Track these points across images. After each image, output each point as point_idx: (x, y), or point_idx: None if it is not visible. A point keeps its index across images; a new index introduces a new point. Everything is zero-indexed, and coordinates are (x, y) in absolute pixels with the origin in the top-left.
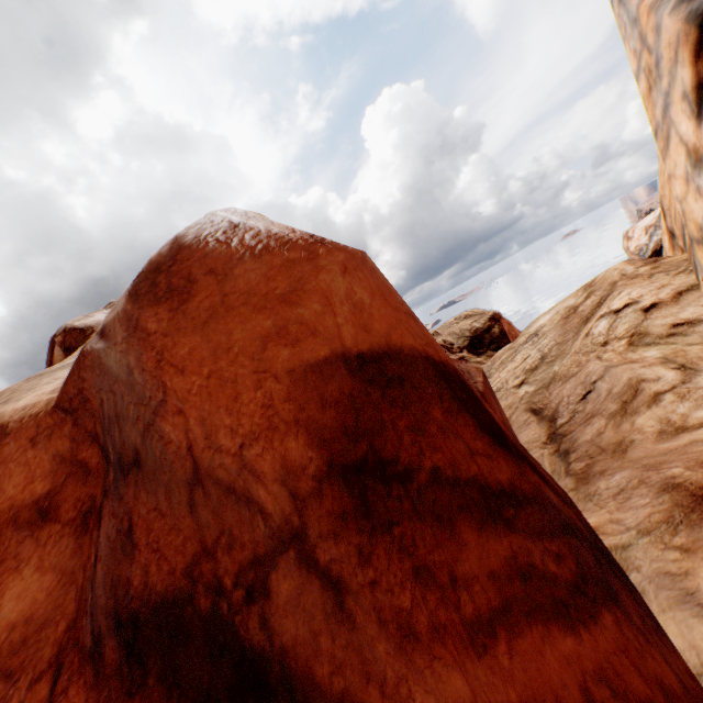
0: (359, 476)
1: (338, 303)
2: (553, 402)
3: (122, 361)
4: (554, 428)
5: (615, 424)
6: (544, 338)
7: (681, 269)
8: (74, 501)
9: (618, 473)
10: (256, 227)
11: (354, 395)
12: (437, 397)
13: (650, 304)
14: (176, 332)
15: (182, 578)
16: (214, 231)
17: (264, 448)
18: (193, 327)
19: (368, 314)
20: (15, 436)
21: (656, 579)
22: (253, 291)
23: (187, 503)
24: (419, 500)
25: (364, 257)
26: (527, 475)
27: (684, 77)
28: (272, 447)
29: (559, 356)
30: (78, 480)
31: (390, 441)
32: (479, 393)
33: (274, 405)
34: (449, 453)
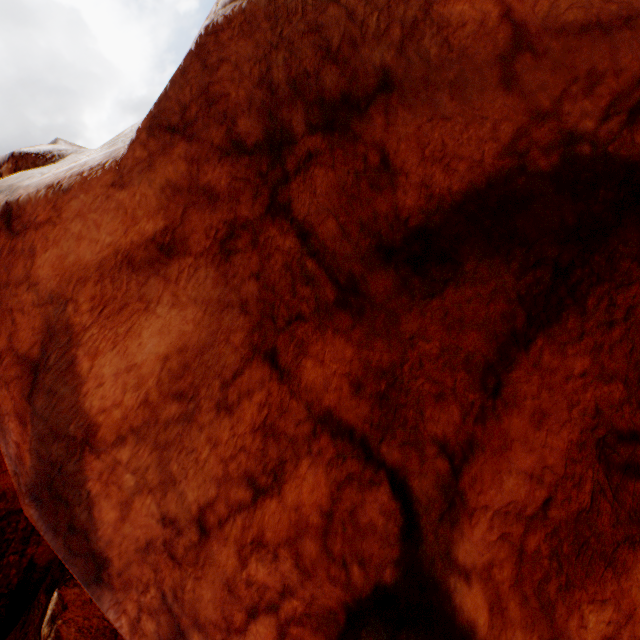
0: None
1: None
2: None
3: None
4: None
5: None
6: None
7: None
8: (203, 231)
9: None
10: None
11: None
12: None
13: None
14: None
15: (497, 162)
16: None
17: None
18: None
19: None
20: (82, 189)
21: None
22: None
23: (497, 84)
24: None
25: None
26: None
27: None
28: None
29: None
30: (203, 210)
31: None
32: None
33: None
34: None
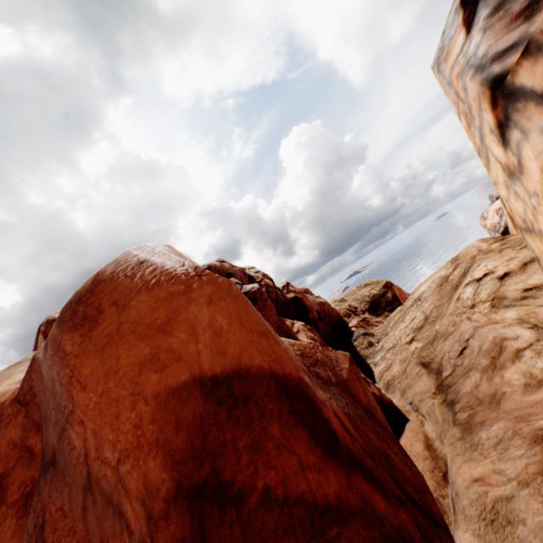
0: (200, 499)
1: (201, 331)
2: (437, 356)
3: (49, 374)
4: (440, 380)
5: (488, 377)
6: (425, 302)
7: (523, 245)
8: (19, 483)
9: (496, 424)
10: (155, 264)
11: (204, 417)
12: (277, 412)
13: (503, 273)
14: (83, 354)
15: None
16: (125, 267)
17: (132, 465)
18: (95, 351)
19: (225, 339)
20: None
21: (539, 534)
22: (140, 321)
23: (81, 507)
24: (248, 524)
25: (230, 286)
26: (356, 484)
27: (488, 119)
28: (138, 465)
29: (438, 317)
30: (24, 464)
31: (229, 462)
32: (343, 380)
33: (142, 426)
34: (282, 469)
